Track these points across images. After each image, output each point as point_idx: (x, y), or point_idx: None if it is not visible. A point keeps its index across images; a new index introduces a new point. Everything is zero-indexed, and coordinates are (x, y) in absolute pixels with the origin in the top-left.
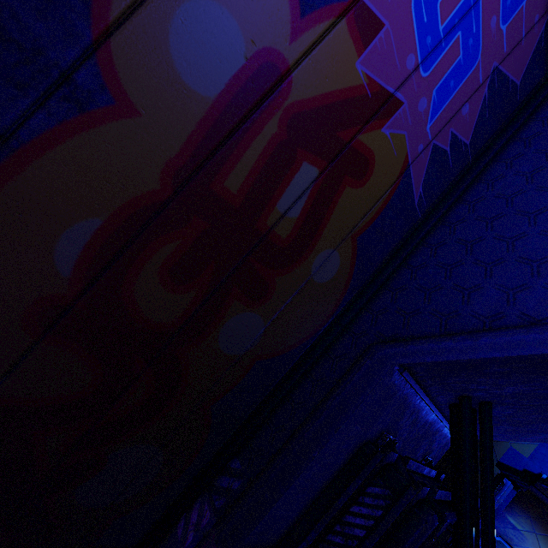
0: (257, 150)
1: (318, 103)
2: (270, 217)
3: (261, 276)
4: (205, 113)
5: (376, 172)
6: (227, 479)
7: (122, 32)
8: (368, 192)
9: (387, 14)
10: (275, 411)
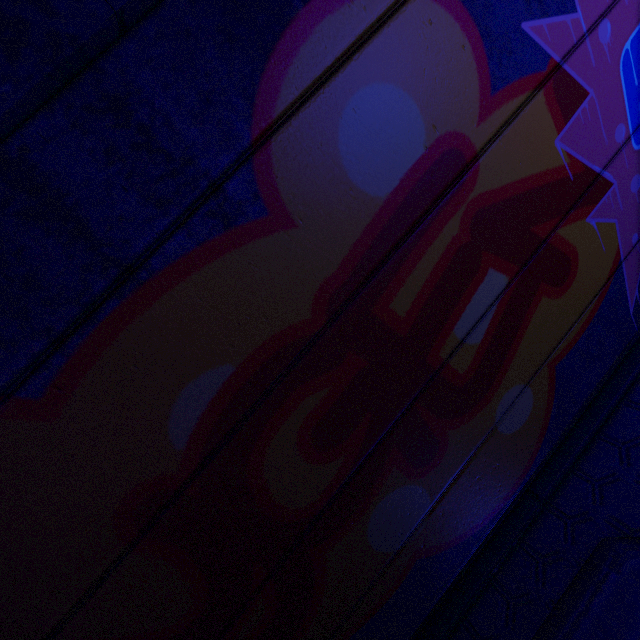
0: (432, 258)
1: (509, 192)
2: (444, 345)
3: (429, 429)
4: (372, 217)
5: (579, 275)
6: None
7: (285, 129)
8: (569, 301)
9: (591, 80)
10: None
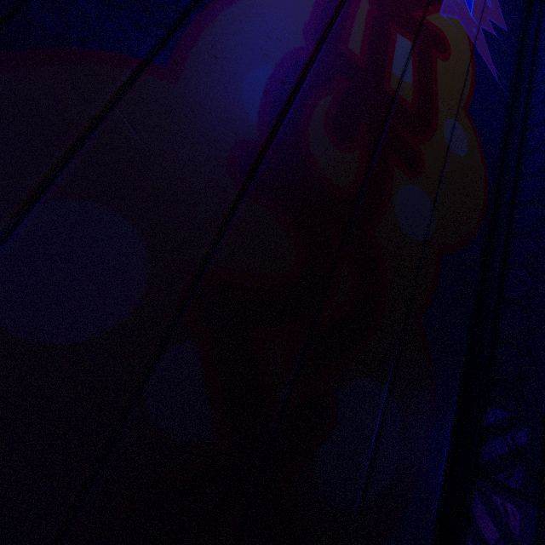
0: (361, 21)
1: None
2: (391, 80)
3: (406, 142)
4: None
5: (452, 49)
6: (498, 441)
7: None
8: (455, 66)
9: None
10: (497, 325)
